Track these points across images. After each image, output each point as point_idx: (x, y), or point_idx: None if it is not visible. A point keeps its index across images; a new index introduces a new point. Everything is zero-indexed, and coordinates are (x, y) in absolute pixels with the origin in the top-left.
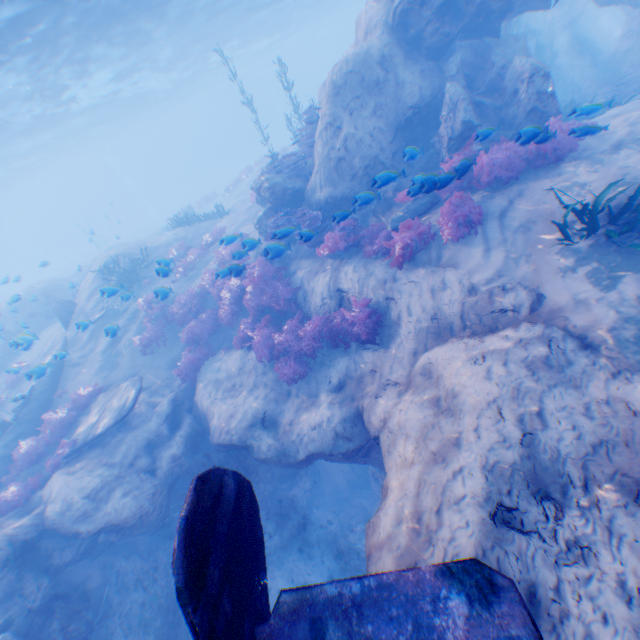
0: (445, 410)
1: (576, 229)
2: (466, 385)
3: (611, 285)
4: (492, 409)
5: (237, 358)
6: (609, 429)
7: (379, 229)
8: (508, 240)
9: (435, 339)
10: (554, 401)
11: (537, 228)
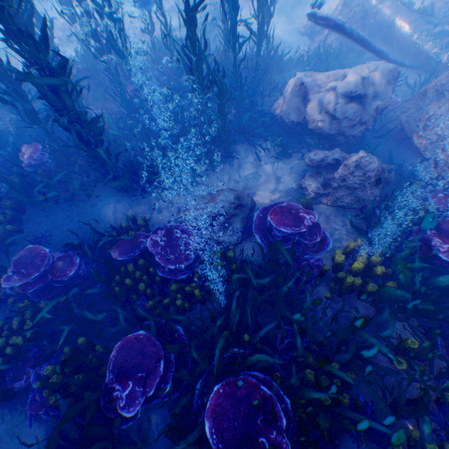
0: None
1: None
2: None
3: None
4: None
5: None
6: None
7: None
8: None
9: None
10: None
11: None
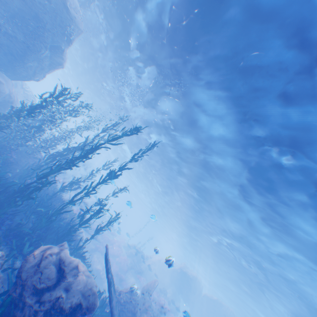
0: None
1: None
2: None
3: None
4: None
5: None
6: None
7: None
8: None
9: None
10: None
11: None
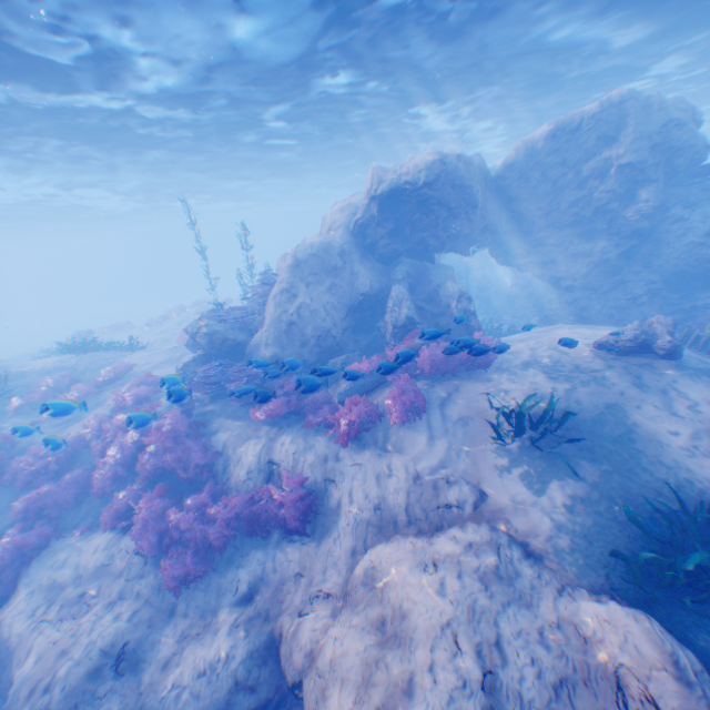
0: (393, 637)
1: (506, 429)
2: (417, 600)
3: (540, 487)
4: (447, 635)
5: (103, 546)
6: (566, 661)
7: (324, 398)
8: (450, 430)
9: (378, 534)
10: (510, 623)
11: (474, 423)
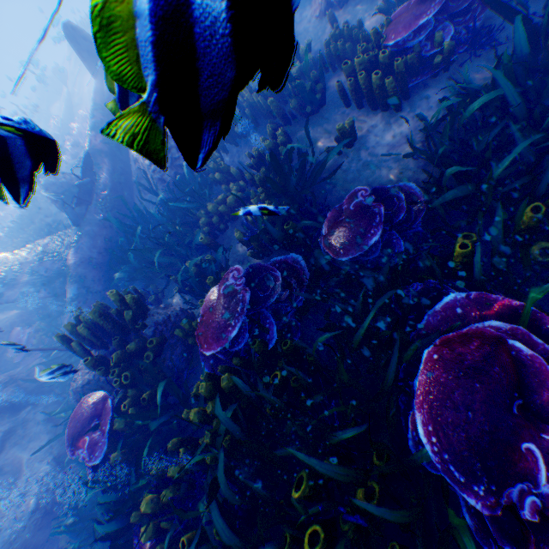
0: None
1: None
2: None
3: None
4: None
5: None
6: None
7: None
8: None
9: None
10: None
11: None
